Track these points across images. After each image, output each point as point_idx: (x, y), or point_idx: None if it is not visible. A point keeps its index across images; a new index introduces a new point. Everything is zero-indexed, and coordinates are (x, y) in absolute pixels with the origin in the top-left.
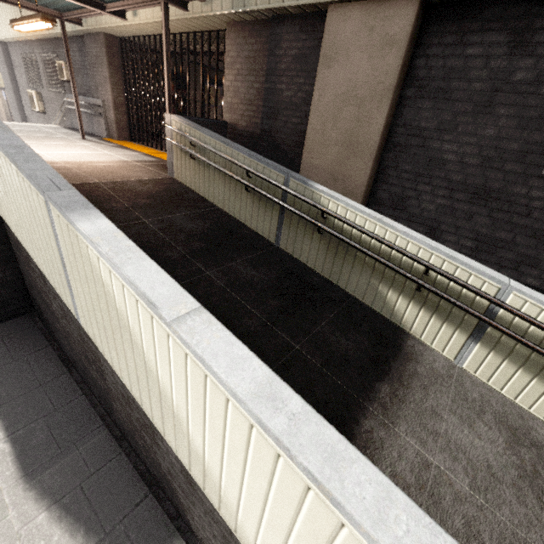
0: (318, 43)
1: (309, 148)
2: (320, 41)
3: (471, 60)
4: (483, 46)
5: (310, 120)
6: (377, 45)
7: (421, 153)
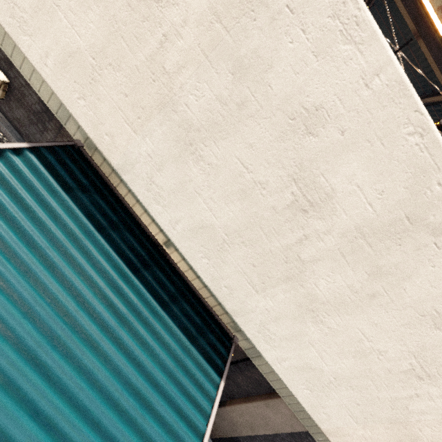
0: (269, 388)
1: (233, 410)
2: (271, 389)
3: (307, 439)
4: (312, 440)
5: (242, 406)
6: (288, 423)
7: (272, 437)
